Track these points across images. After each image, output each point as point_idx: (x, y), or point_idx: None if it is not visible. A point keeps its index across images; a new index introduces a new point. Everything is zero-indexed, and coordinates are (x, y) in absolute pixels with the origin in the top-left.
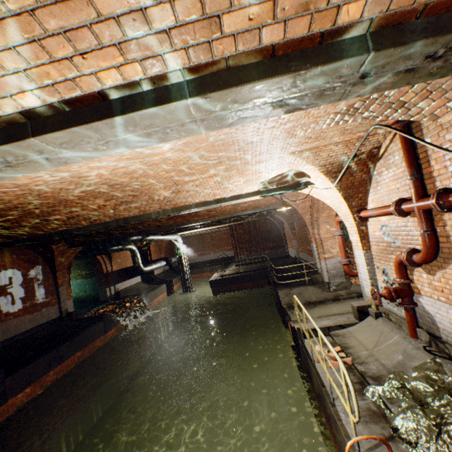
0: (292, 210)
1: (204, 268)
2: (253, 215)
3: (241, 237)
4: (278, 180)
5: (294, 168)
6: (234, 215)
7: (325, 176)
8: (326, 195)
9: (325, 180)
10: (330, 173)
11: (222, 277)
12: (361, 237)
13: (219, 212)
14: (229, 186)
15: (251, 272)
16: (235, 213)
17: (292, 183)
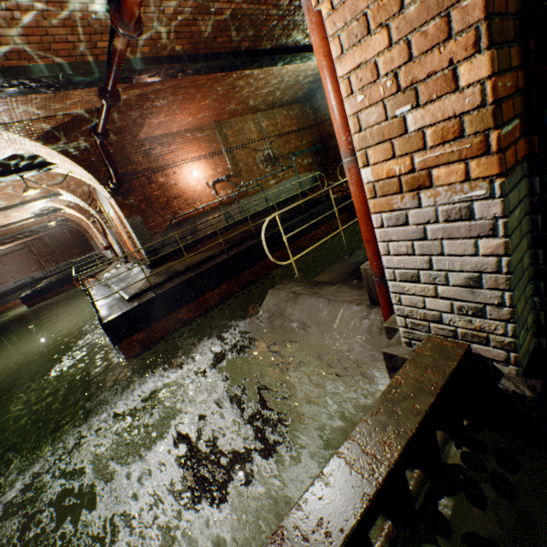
0: (73, 220)
1: (7, 298)
2: (46, 228)
3: (43, 251)
4: (42, 210)
5: (47, 205)
6: (24, 232)
7: (65, 207)
8: (75, 213)
9: (67, 208)
10: (67, 205)
11: (34, 291)
12: (97, 230)
13: (8, 232)
14: (12, 217)
15: (65, 278)
16: (24, 230)
17: (52, 210)
